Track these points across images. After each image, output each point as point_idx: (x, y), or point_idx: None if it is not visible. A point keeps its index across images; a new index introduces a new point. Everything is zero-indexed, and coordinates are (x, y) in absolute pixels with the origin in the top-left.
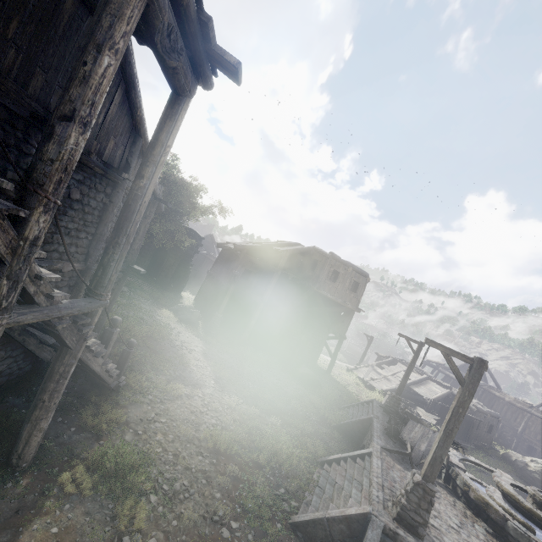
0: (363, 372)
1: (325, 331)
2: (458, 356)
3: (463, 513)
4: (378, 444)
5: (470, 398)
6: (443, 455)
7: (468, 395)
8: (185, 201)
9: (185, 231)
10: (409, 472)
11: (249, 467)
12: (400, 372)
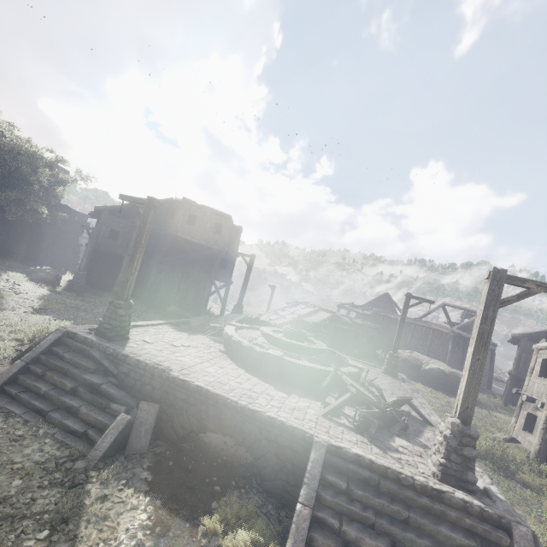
0: (265, 317)
1: (206, 278)
2: (138, 201)
3: (210, 346)
4: (166, 321)
5: (144, 228)
6: (128, 276)
7: (143, 227)
8: (21, 166)
9: (59, 208)
10: (182, 332)
11: (4, 340)
12: (298, 310)
